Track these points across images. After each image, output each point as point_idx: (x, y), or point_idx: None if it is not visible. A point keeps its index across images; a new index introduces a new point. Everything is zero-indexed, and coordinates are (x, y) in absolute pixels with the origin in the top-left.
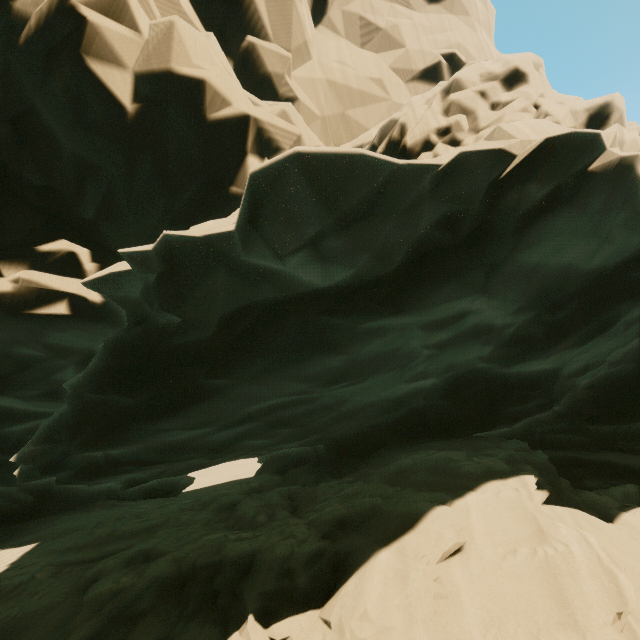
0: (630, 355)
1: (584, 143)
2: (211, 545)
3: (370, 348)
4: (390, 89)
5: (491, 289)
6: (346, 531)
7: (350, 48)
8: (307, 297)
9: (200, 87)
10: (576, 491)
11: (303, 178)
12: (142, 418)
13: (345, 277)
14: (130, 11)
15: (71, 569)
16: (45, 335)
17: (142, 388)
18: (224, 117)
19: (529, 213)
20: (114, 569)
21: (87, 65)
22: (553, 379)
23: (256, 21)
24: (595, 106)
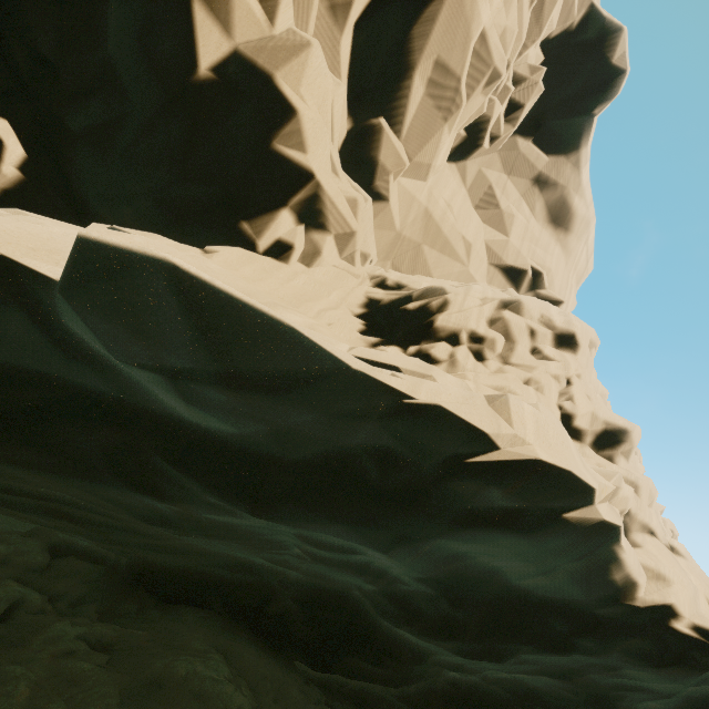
0: (508, 682)
1: (575, 488)
2: None
3: (218, 517)
4: (473, 258)
5: (395, 553)
6: None
7: (465, 201)
8: (150, 421)
9: (288, 114)
10: None
11: (176, 298)
12: None
13: (224, 429)
14: (278, 0)
15: None
16: None
17: None
18: (289, 157)
19: (476, 516)
20: None
21: (191, 1)
22: (419, 659)
23: (399, 113)
24: (615, 425)
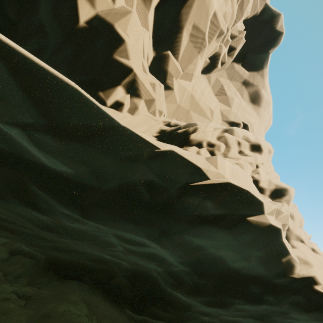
0: (233, 322)
1: (252, 201)
2: None
3: (74, 225)
4: (214, 117)
5: (163, 243)
6: None
7: (210, 91)
8: (26, 164)
9: (121, 42)
10: None
11: (3, 64)
12: None
13: (67, 171)
14: None
15: None
16: None
17: None
18: (121, 61)
19: (200, 218)
20: None
21: None
22: (187, 309)
23: (177, 49)
24: (281, 186)
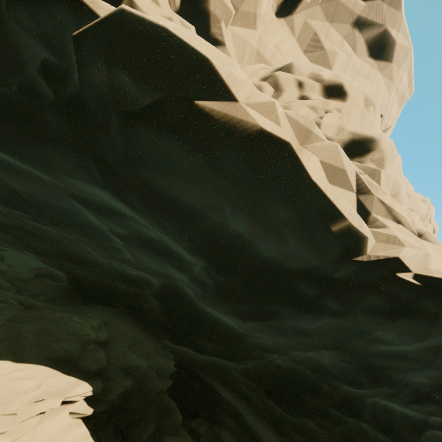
0: (309, 363)
1: (188, 60)
2: None
3: (22, 186)
4: None
5: (122, 195)
6: None
7: (294, 46)
8: None
9: None
10: (177, 433)
11: None
12: None
13: None
14: None
15: None
16: None
17: None
18: None
19: (122, 112)
20: None
21: None
22: (238, 339)
23: None
24: (361, 134)
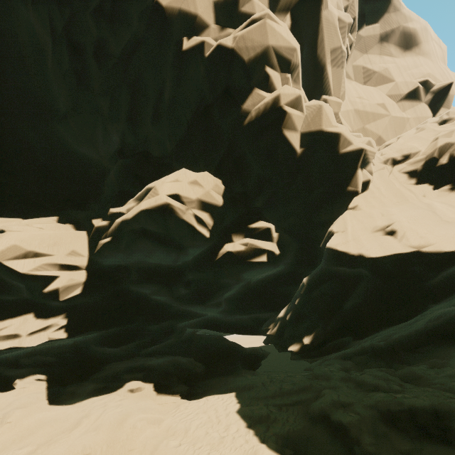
0: None
1: None
2: (388, 399)
3: None
4: (389, 108)
5: None
6: None
7: (359, 87)
8: None
9: (337, 137)
10: None
11: None
12: (393, 324)
13: None
14: (301, 103)
15: (286, 408)
16: (244, 272)
17: (401, 308)
18: (349, 151)
19: None
20: (331, 409)
21: (283, 133)
22: None
23: (327, 87)
24: None
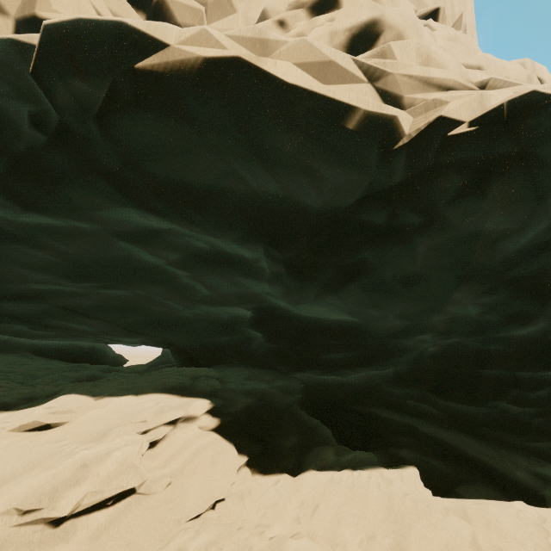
0: (458, 327)
1: (109, 34)
2: None
3: (77, 250)
4: None
5: (144, 204)
6: (44, 399)
7: None
8: None
9: None
10: (331, 445)
11: None
12: None
13: None
14: None
15: None
16: None
17: None
18: None
19: (94, 115)
20: None
21: None
22: (359, 333)
23: None
24: (358, 24)
